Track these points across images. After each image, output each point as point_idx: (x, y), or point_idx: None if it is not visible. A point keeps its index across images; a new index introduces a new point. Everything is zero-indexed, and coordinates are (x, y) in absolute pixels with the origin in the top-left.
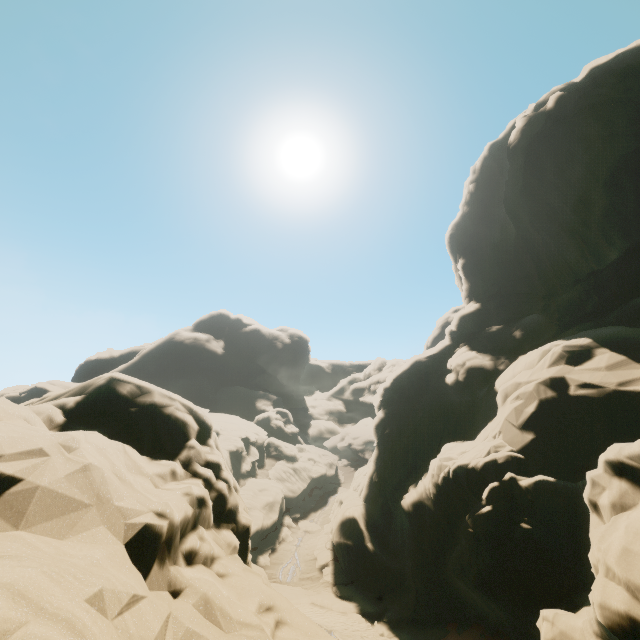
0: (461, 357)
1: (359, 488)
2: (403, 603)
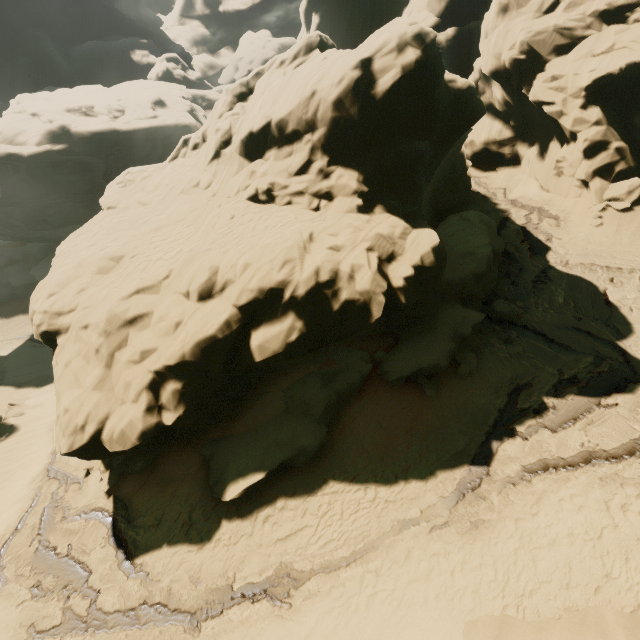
0: None
1: None
2: None
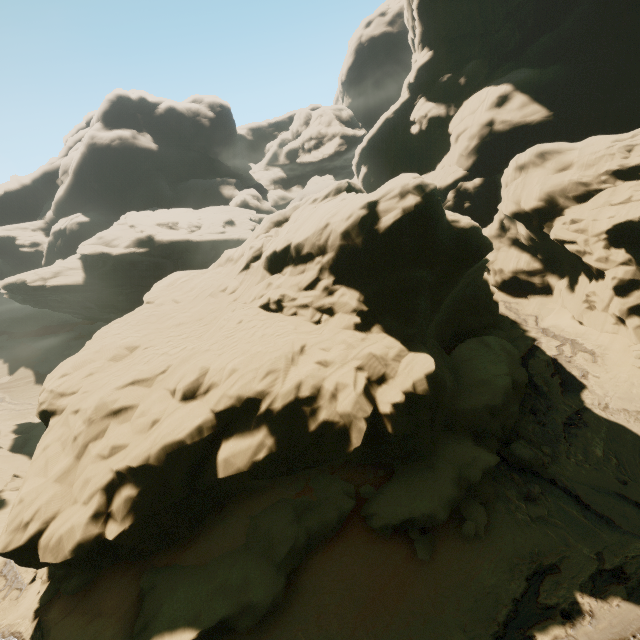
0: (423, 110)
1: None
2: None
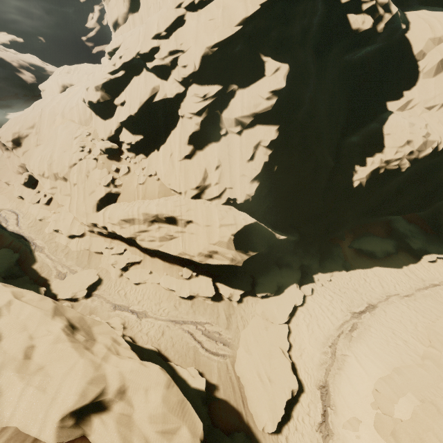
0: None
1: (190, 190)
2: (315, 253)
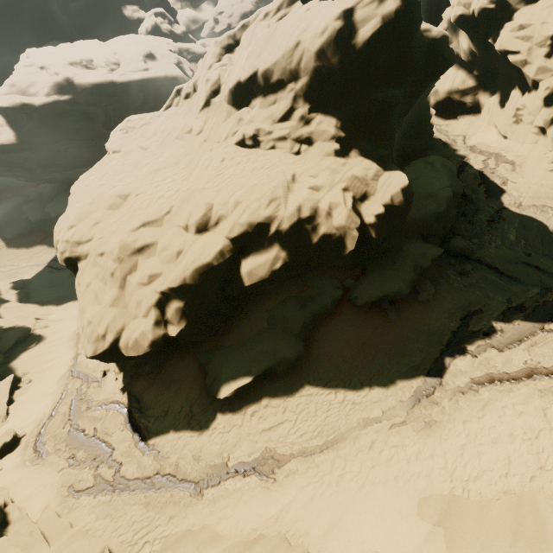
0: None
1: None
2: None
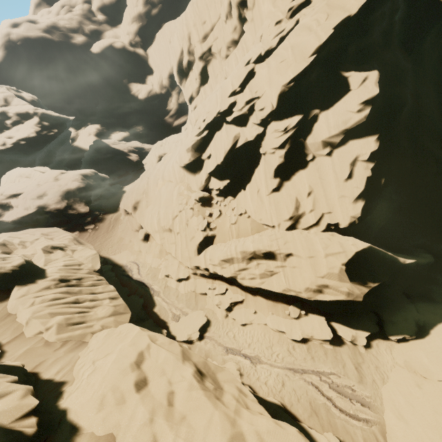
0: None
1: (283, 222)
2: None
